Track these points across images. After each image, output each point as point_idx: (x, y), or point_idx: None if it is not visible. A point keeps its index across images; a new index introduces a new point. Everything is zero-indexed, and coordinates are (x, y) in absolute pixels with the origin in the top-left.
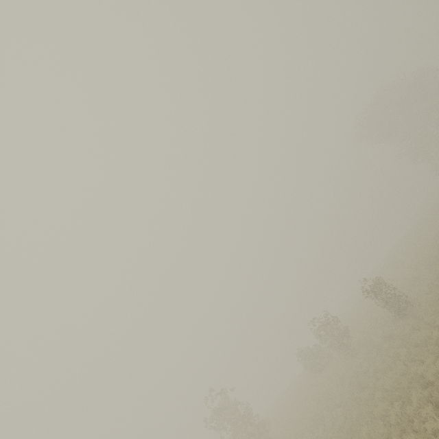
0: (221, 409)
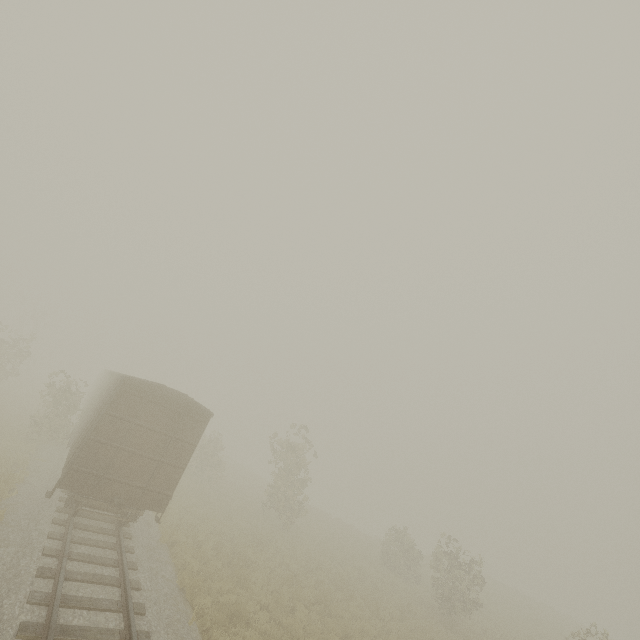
0: (293, 449)
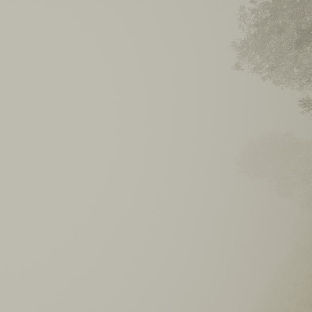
0: None
